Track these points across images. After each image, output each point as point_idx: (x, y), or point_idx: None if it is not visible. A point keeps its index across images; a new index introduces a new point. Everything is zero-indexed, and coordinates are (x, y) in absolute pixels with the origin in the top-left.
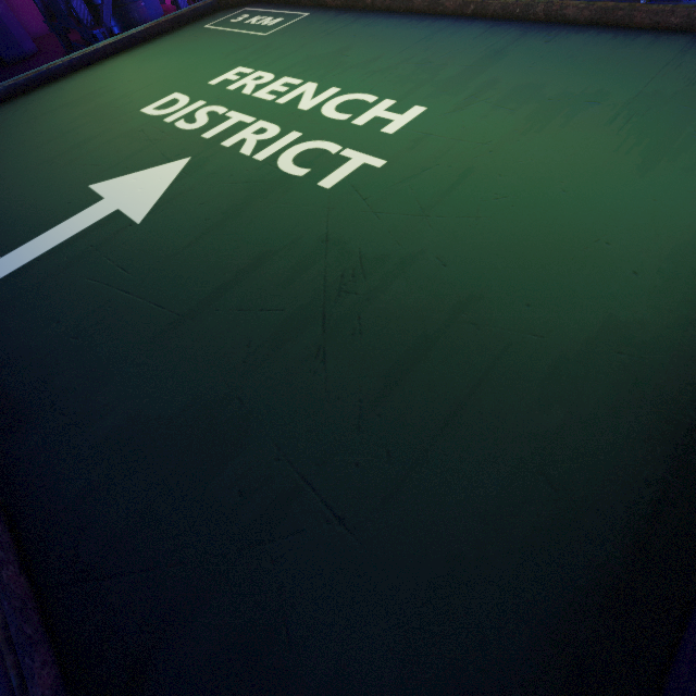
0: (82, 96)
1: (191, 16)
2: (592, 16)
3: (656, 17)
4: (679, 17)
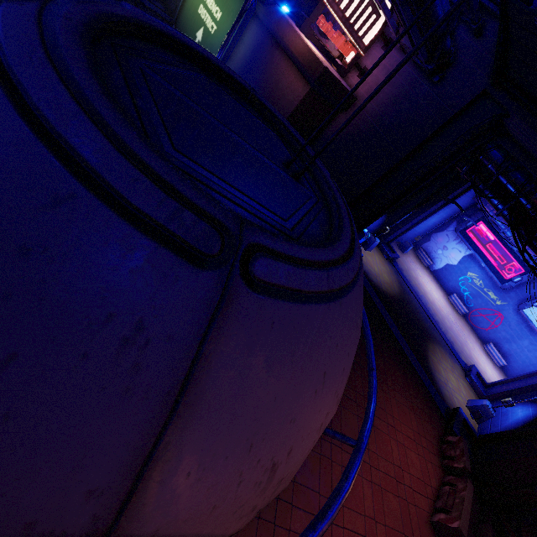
0: (191, 4)
1: None
2: None
3: None
4: None
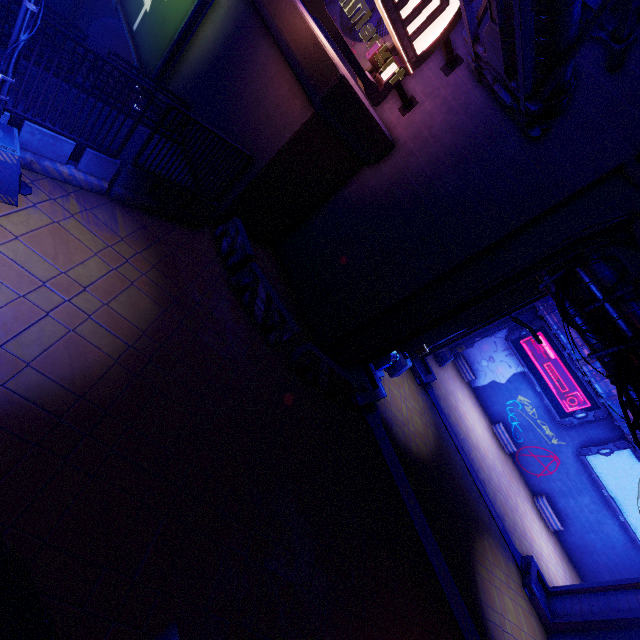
0: None
1: None
2: None
3: None
4: None
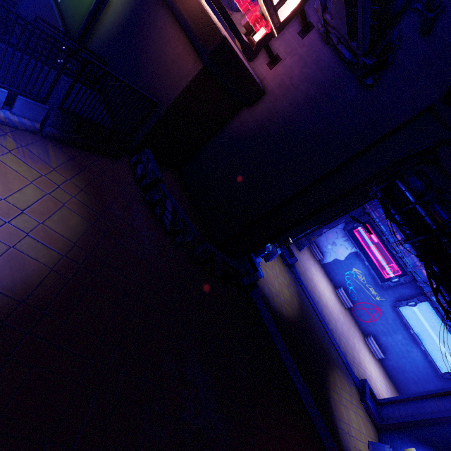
0: None
1: None
2: None
3: None
4: None
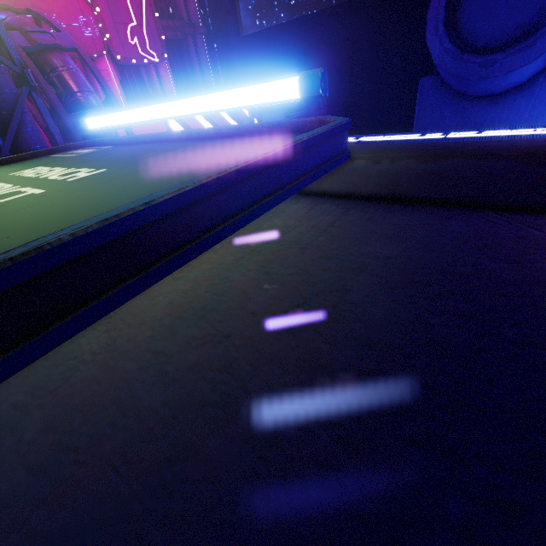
0: None
1: (48, 152)
2: (234, 132)
3: (258, 129)
4: (266, 128)
